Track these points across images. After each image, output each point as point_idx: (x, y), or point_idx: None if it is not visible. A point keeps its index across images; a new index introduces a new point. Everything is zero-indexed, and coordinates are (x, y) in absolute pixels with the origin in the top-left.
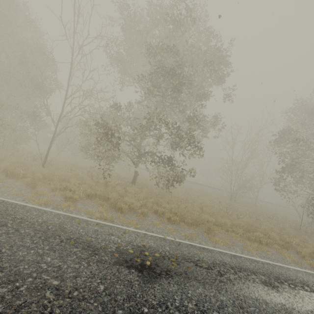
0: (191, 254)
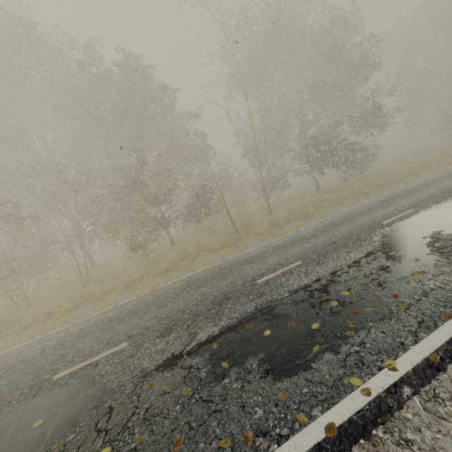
0: None
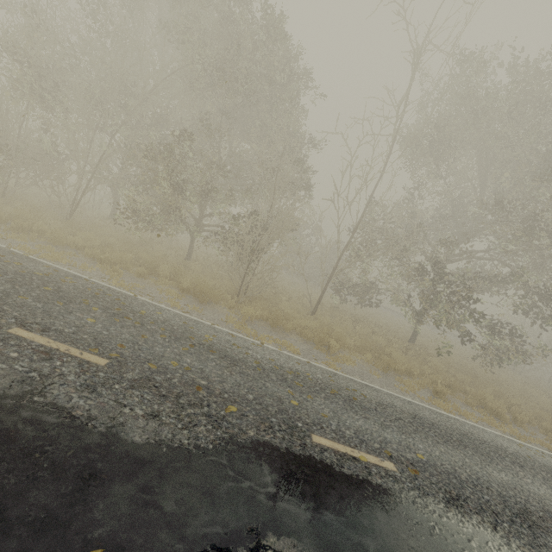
0: None
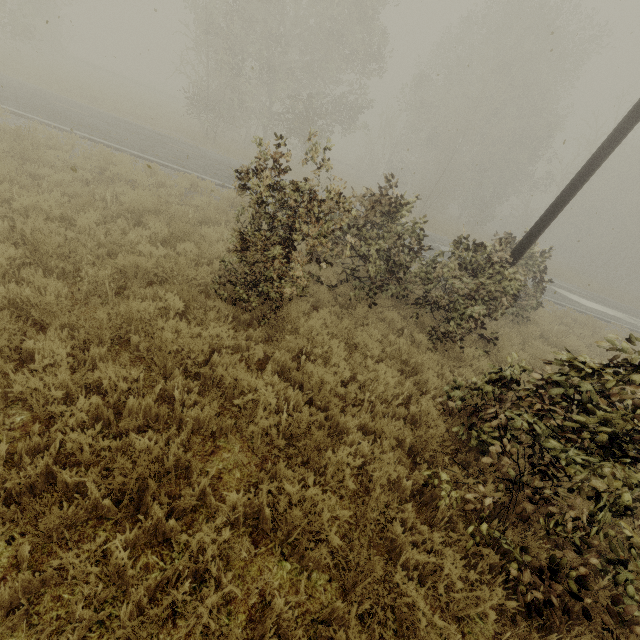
0: None
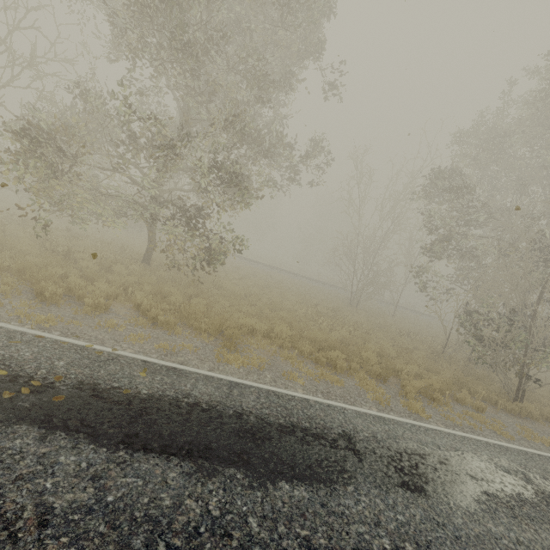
0: (112, 377)
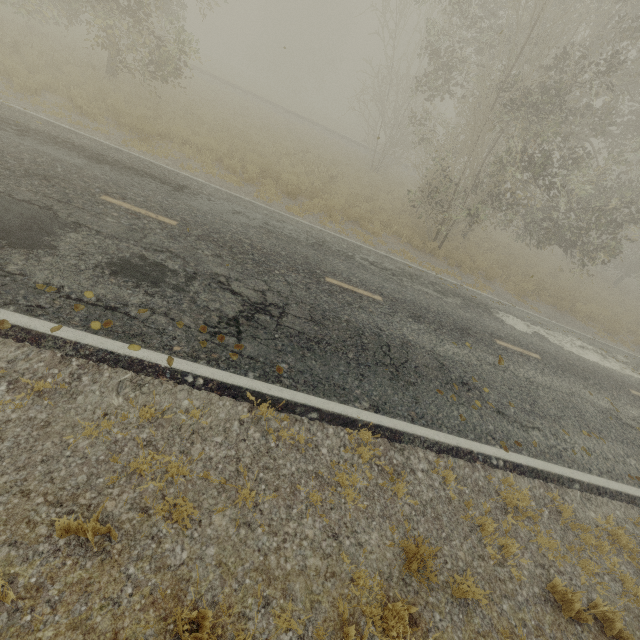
0: (13, 117)
